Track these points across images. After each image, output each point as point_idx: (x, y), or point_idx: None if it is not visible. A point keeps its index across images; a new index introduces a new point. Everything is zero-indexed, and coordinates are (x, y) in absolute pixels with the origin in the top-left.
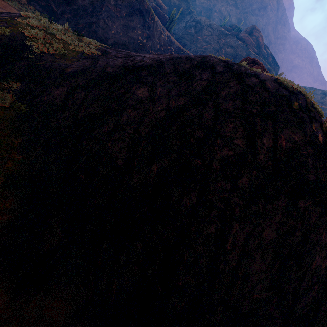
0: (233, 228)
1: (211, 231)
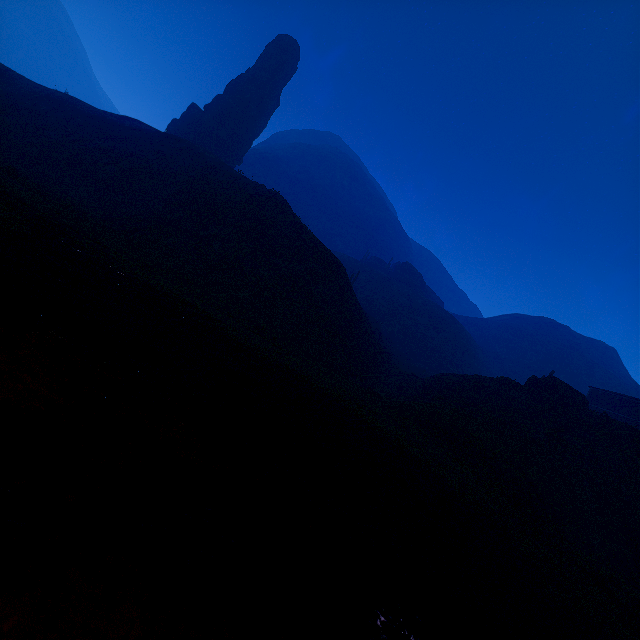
0: None
1: None
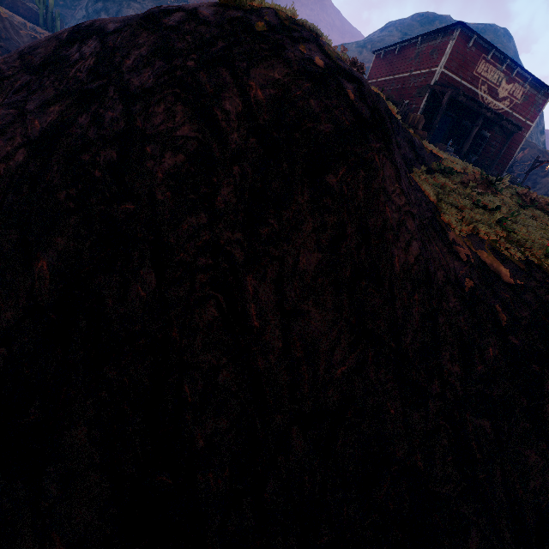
0: (247, 286)
1: (212, 316)
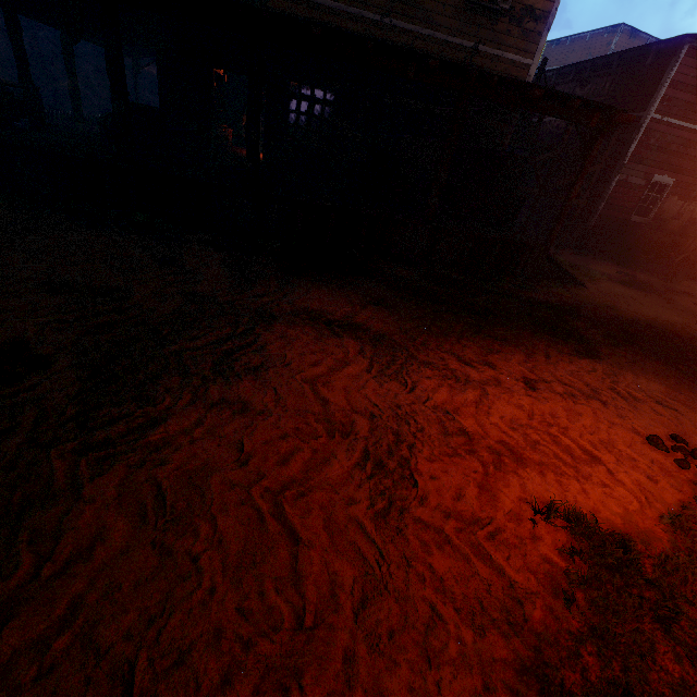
0: None
1: None
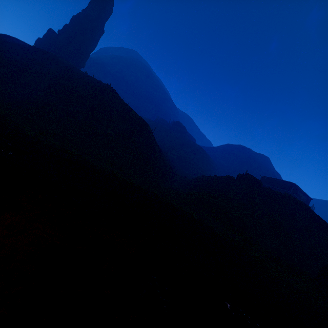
0: None
1: None
